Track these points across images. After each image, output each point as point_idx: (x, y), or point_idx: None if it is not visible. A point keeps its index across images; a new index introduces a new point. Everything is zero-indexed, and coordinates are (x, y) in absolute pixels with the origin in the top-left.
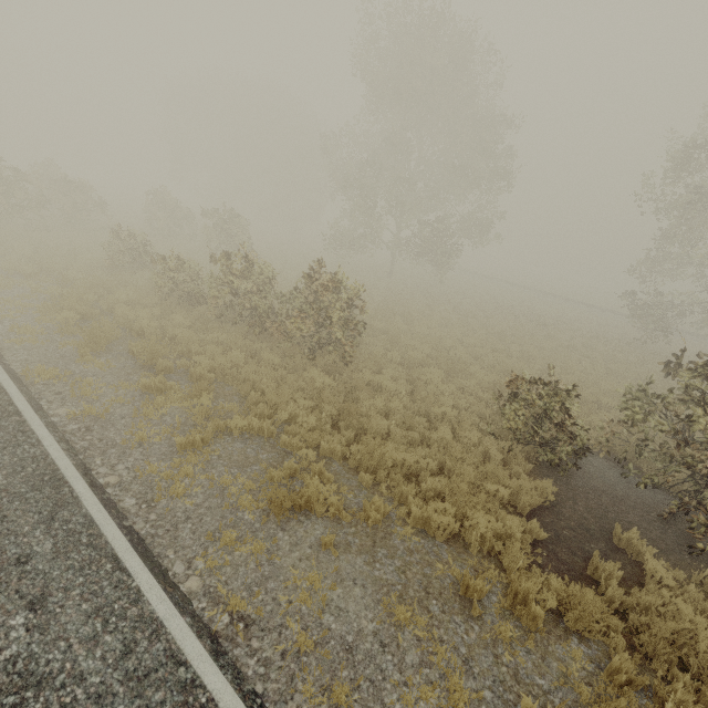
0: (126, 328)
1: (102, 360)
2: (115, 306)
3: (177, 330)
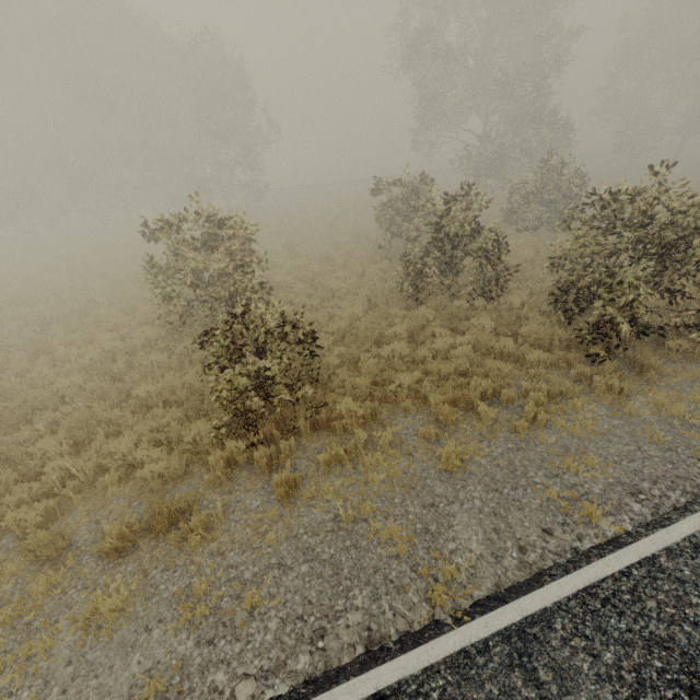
0: None
1: None
2: None
3: None
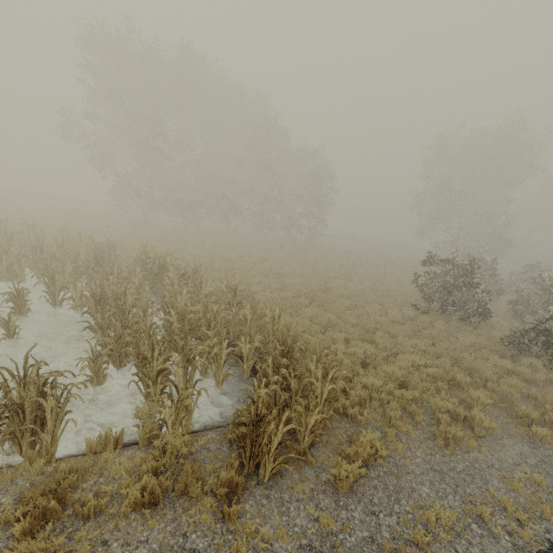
0: None
1: None
2: None
3: None
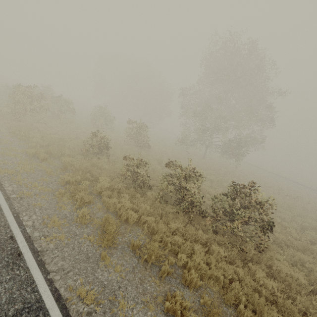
0: (113, 212)
1: (115, 259)
2: (103, 192)
3: (148, 218)
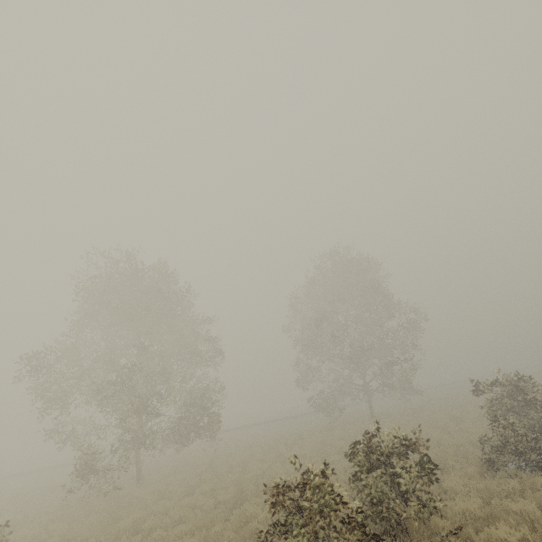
0: None
1: None
2: None
3: None
